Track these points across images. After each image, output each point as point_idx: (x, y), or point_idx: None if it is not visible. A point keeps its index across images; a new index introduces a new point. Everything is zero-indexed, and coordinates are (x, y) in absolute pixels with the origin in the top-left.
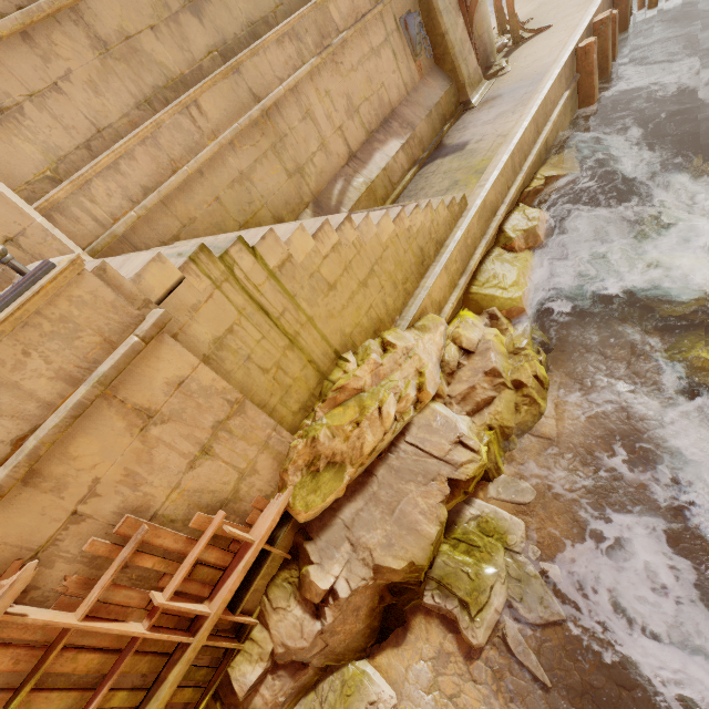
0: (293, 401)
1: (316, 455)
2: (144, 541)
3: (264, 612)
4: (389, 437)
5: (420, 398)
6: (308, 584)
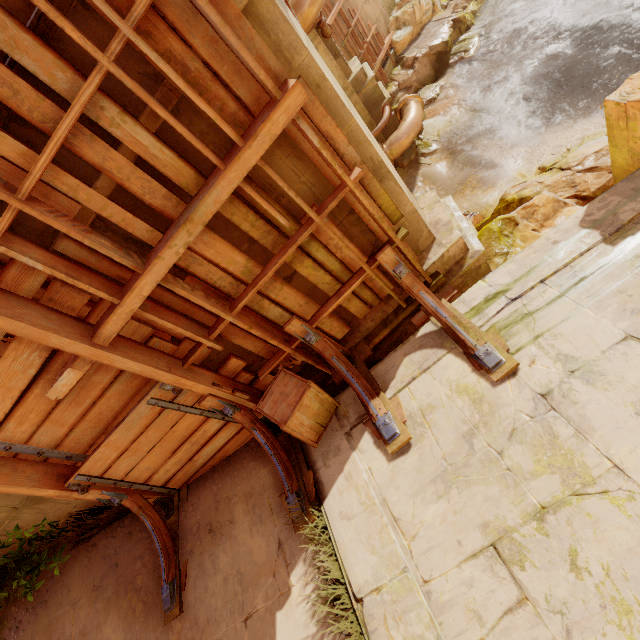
0: (386, 2)
1: (398, 25)
2: (359, 20)
3: (391, 78)
4: (424, 18)
5: (434, 10)
6: (406, 60)
